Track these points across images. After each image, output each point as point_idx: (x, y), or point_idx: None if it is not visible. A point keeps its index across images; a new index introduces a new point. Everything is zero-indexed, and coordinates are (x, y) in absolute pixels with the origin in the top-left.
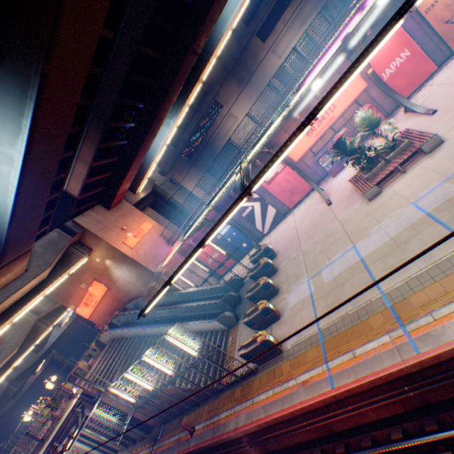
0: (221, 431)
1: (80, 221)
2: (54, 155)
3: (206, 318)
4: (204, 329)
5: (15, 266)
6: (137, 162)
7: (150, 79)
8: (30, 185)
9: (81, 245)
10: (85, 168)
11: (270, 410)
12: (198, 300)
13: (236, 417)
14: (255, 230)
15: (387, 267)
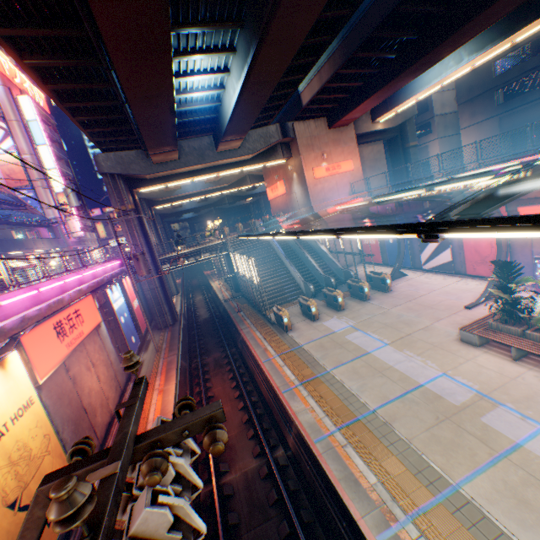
0: (240, 324)
1: (296, 128)
2: (264, 93)
3: (301, 275)
4: (296, 279)
5: (231, 144)
6: (376, 98)
7: (442, 5)
8: (243, 107)
9: (287, 148)
10: (318, 85)
11: (251, 340)
12: (320, 260)
13: (247, 327)
14: (417, 257)
15: (354, 369)
